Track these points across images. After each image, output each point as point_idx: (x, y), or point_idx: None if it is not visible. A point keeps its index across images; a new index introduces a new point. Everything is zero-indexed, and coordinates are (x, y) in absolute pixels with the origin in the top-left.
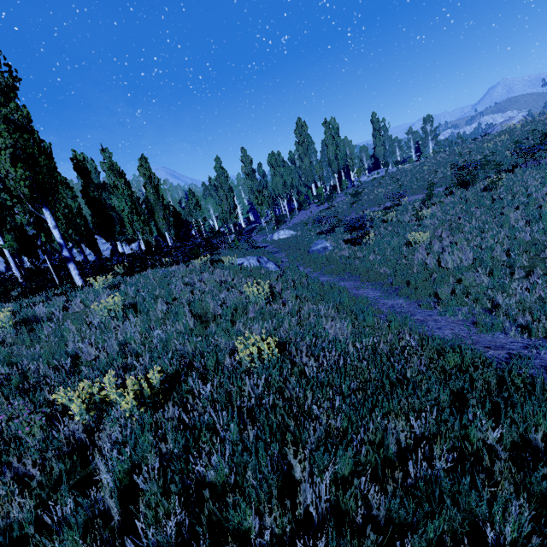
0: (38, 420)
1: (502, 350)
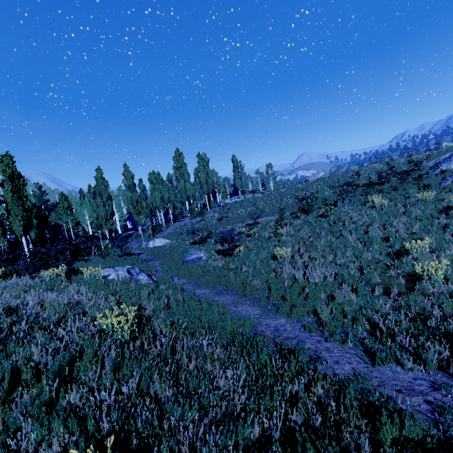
0: None
1: (417, 396)
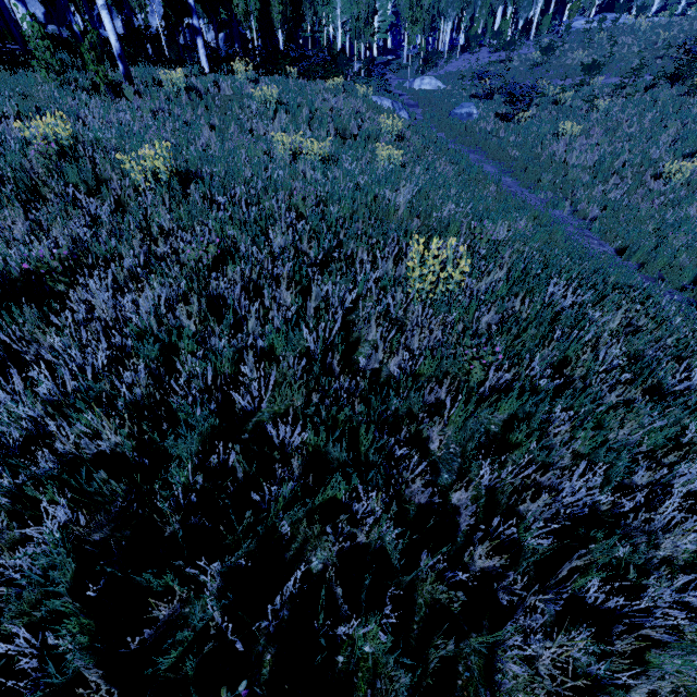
0: (260, 146)
1: None
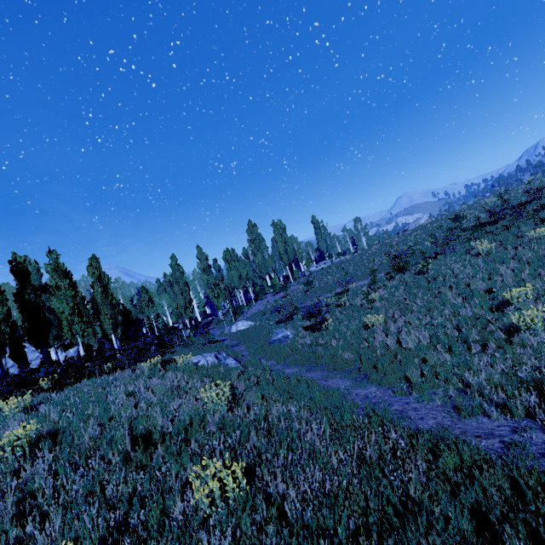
0: None
1: (493, 439)
